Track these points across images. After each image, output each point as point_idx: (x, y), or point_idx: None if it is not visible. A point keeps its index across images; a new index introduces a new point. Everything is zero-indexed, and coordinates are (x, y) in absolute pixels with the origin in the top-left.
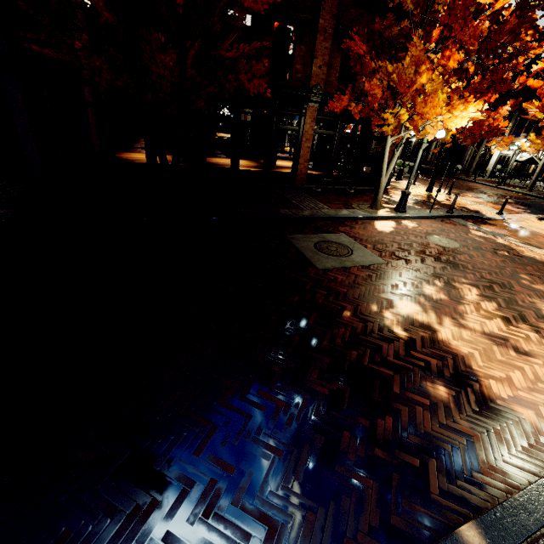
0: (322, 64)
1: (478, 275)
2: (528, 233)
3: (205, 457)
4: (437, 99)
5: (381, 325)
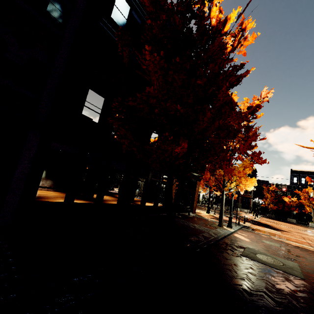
0: None
1: None
2: (268, 232)
3: None
4: (253, 180)
5: None
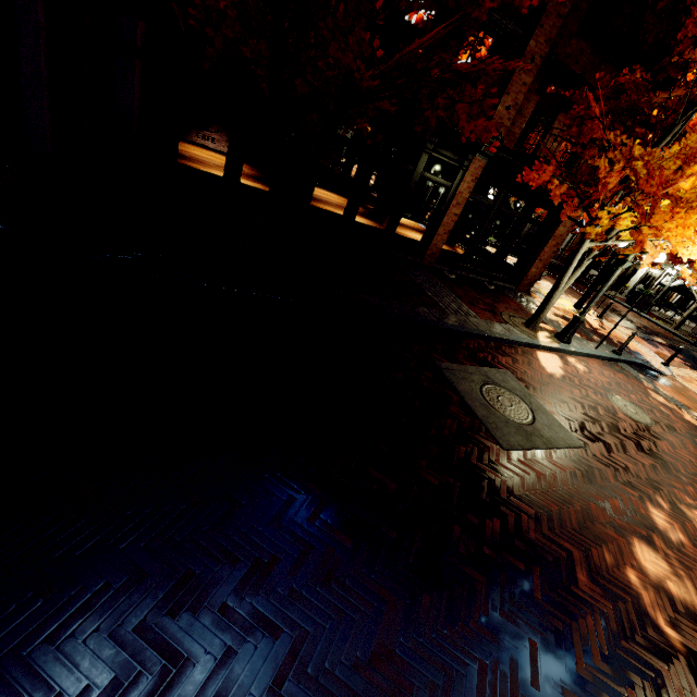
0: (512, 104)
1: None
2: None
3: None
4: (695, 217)
5: (637, 610)
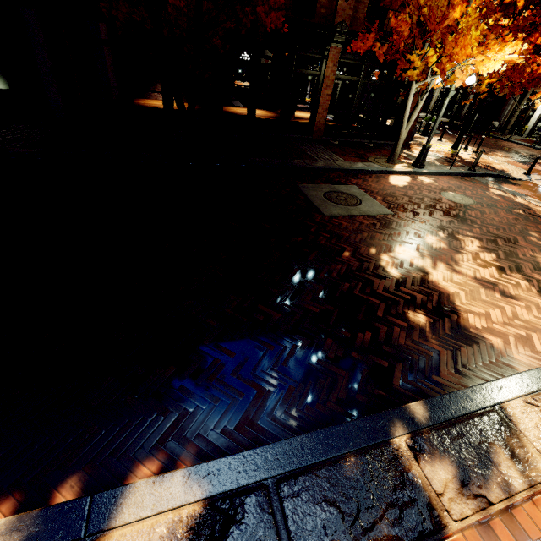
0: None
1: (484, 230)
2: None
3: (211, 345)
4: (469, 37)
5: (376, 265)
